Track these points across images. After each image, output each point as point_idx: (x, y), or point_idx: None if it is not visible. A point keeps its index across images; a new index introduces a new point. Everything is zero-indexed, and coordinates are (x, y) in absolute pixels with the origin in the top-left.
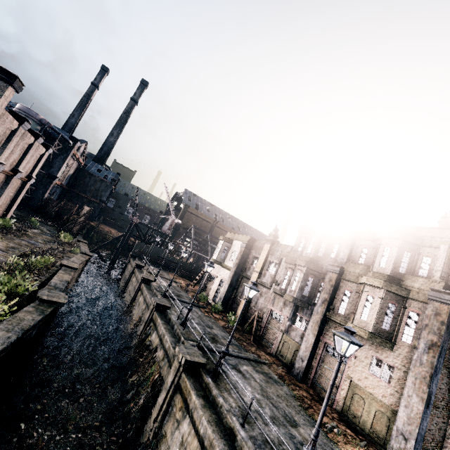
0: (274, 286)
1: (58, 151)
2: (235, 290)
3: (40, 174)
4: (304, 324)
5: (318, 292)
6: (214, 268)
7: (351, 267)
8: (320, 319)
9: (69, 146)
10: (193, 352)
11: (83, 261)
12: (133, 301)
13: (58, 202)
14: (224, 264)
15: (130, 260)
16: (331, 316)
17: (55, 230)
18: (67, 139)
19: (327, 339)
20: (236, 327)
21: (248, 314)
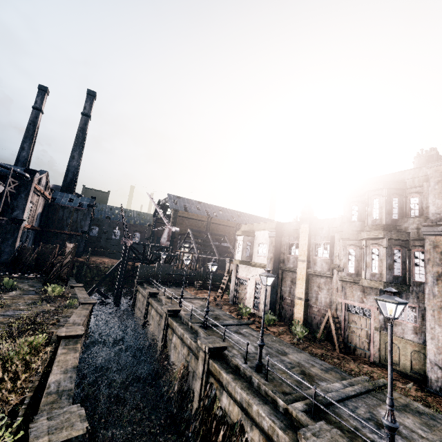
0: (337, 273)
1: (15, 190)
2: (279, 289)
3: (2, 223)
4: (410, 313)
5: (415, 266)
6: (241, 270)
7: None
8: None
9: (27, 181)
10: (331, 440)
11: (86, 316)
12: (165, 343)
13: (34, 247)
14: (253, 262)
15: (138, 288)
16: None
17: (39, 283)
18: (21, 173)
19: None
20: (304, 336)
21: (310, 315)
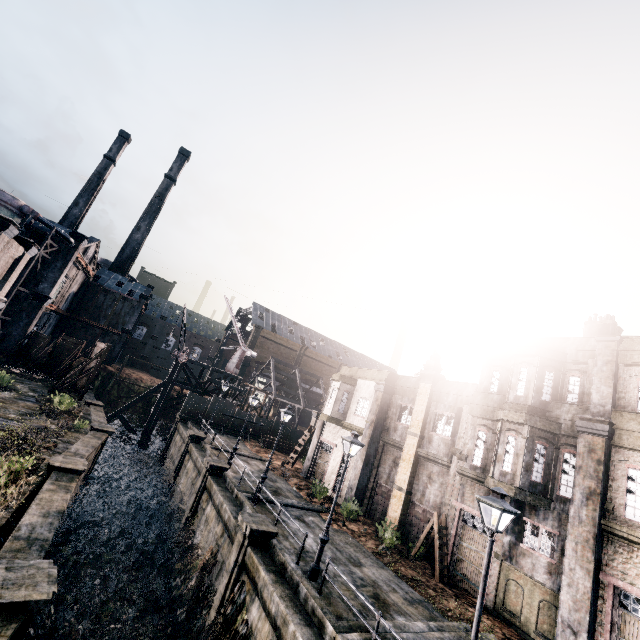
0: (457, 461)
1: (50, 256)
2: (375, 470)
3: (20, 295)
4: (546, 542)
5: (563, 474)
6: (328, 431)
7: (630, 421)
8: (593, 535)
9: (69, 247)
10: None
11: (96, 447)
12: (194, 513)
13: (52, 338)
14: (347, 422)
15: (178, 427)
16: (615, 527)
17: (44, 389)
18: (65, 236)
19: (619, 581)
20: (395, 547)
21: (410, 517)
